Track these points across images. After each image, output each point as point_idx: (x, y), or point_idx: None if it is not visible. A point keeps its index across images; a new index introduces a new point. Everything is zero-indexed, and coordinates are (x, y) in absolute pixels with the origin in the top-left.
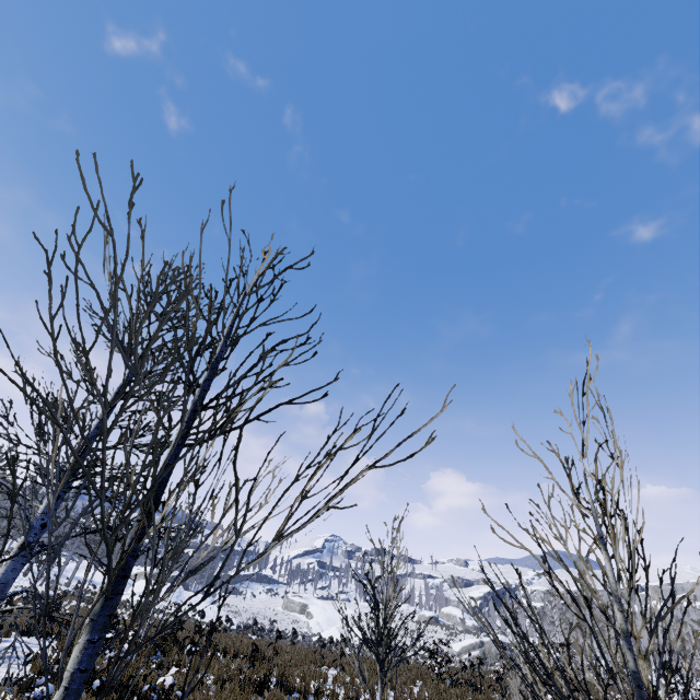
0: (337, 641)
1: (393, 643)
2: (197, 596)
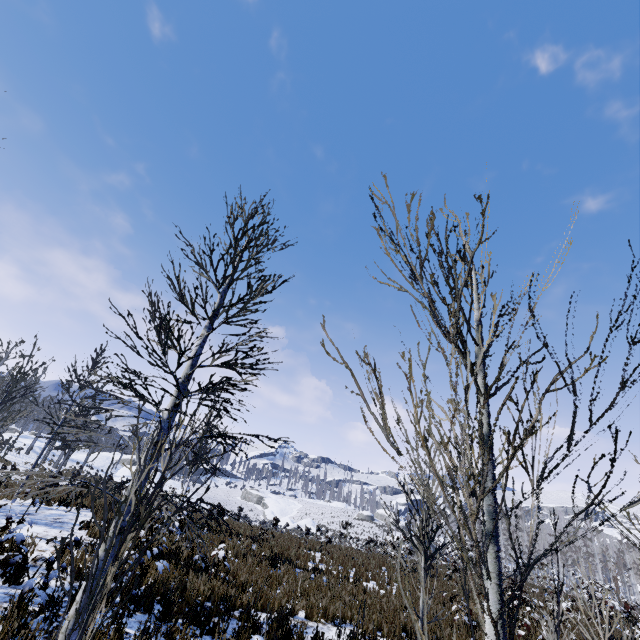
0: (301, 529)
1: (349, 535)
2: (175, 483)
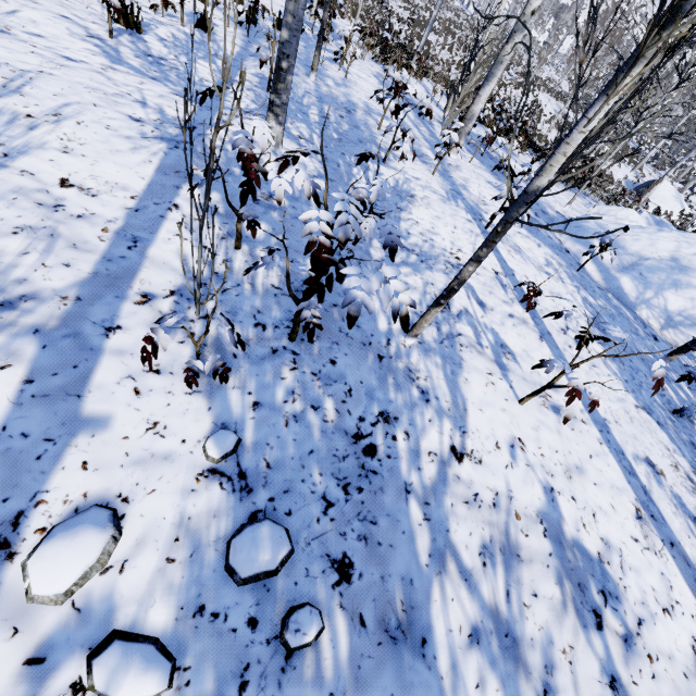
0: None
1: None
2: None
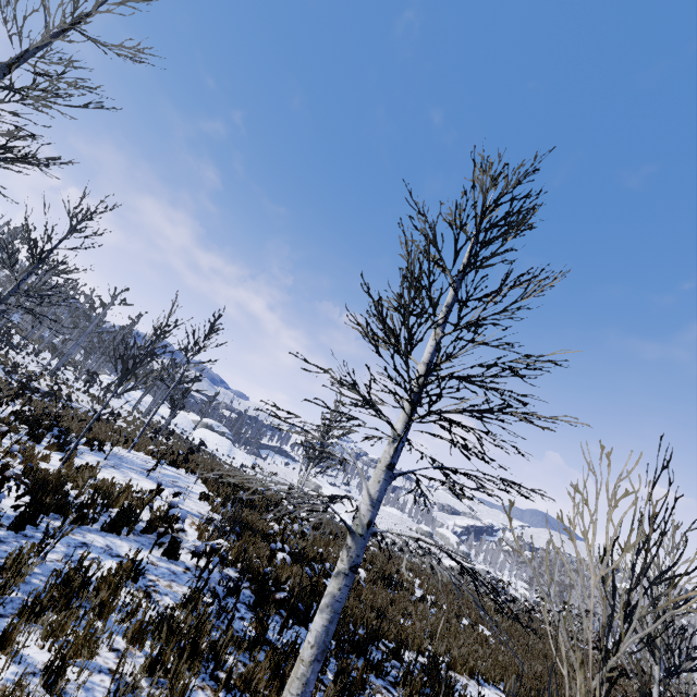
0: None
1: None
2: (244, 455)
